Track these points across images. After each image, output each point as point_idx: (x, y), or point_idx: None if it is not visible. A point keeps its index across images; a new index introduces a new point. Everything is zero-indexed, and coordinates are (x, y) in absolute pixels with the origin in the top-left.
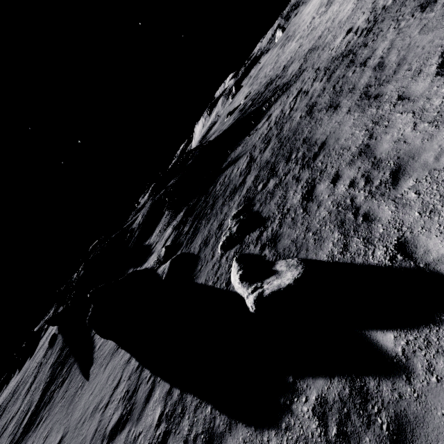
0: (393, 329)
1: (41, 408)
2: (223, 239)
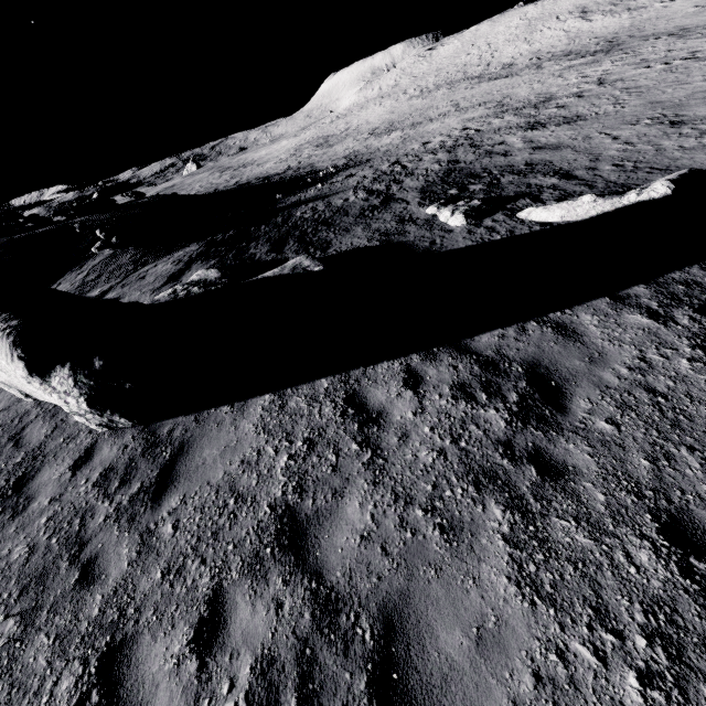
0: None
1: None
2: (460, 212)
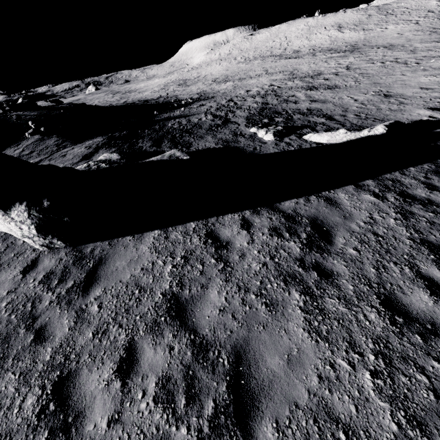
0: None
1: None
2: (271, 132)
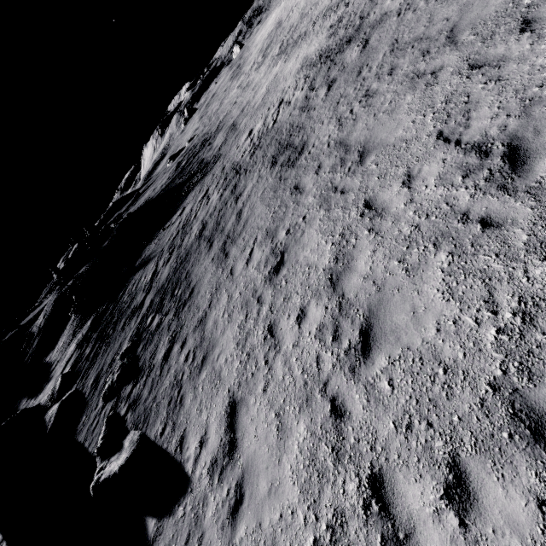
0: (156, 516)
1: None
2: (106, 387)
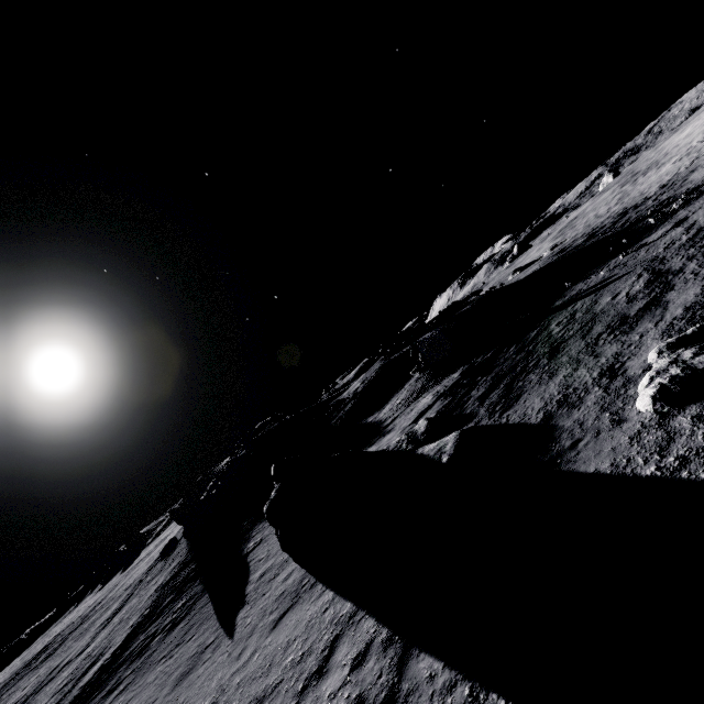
0: None
1: (122, 661)
2: (659, 382)
